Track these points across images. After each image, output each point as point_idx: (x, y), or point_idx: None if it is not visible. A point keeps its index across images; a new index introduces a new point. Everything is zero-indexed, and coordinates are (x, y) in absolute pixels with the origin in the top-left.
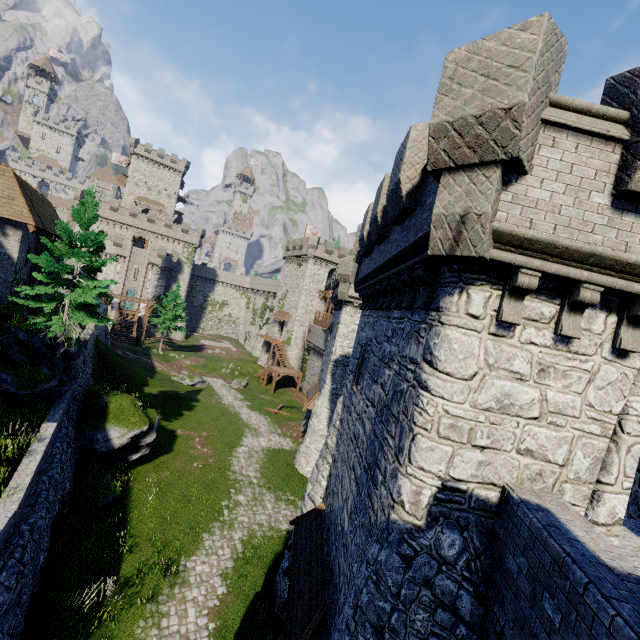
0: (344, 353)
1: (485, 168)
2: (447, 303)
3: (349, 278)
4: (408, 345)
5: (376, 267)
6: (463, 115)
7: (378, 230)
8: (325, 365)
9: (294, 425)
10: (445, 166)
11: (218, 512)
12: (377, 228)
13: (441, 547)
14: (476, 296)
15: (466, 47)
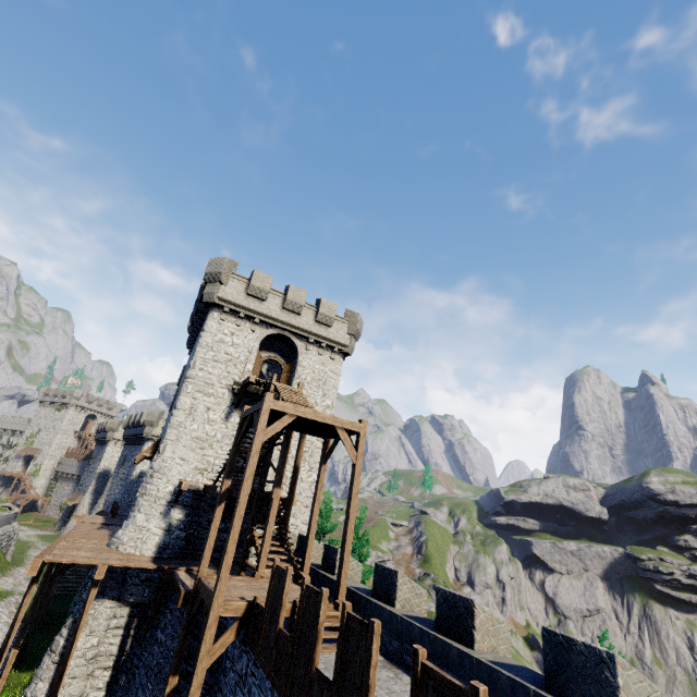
0: (106, 468)
1: (152, 427)
2: (145, 444)
3: (115, 430)
4: (139, 451)
5: (133, 434)
6: (149, 420)
7: (135, 426)
8: (89, 478)
9: (50, 527)
10: (147, 425)
11: (28, 547)
12: (135, 425)
13: (139, 479)
14: (150, 443)
15: (151, 411)
